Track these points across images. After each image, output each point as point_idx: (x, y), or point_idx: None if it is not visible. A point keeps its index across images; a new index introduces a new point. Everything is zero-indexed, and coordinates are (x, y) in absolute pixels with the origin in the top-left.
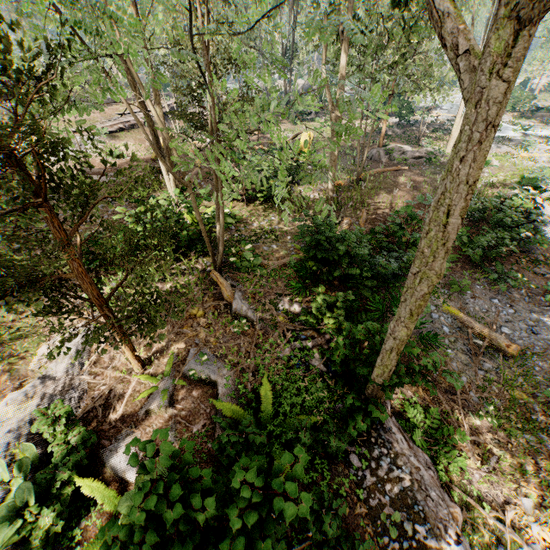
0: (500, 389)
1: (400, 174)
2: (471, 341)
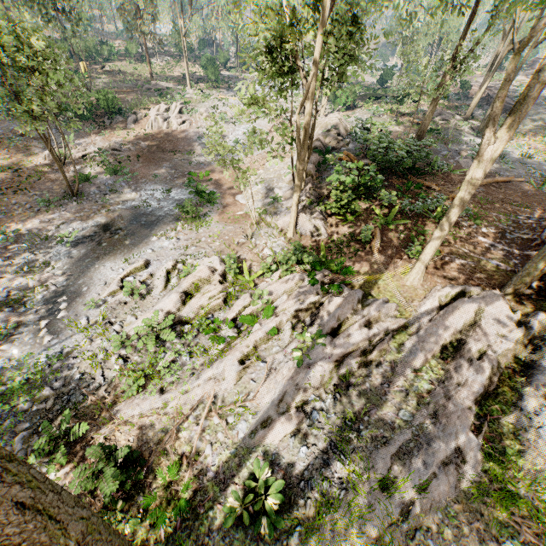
0: (3, 140)
1: (127, 94)
2: (14, 131)
